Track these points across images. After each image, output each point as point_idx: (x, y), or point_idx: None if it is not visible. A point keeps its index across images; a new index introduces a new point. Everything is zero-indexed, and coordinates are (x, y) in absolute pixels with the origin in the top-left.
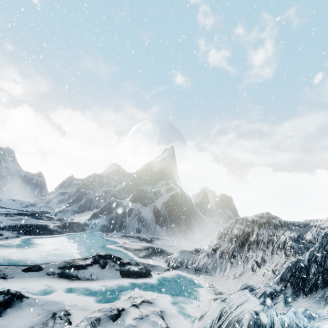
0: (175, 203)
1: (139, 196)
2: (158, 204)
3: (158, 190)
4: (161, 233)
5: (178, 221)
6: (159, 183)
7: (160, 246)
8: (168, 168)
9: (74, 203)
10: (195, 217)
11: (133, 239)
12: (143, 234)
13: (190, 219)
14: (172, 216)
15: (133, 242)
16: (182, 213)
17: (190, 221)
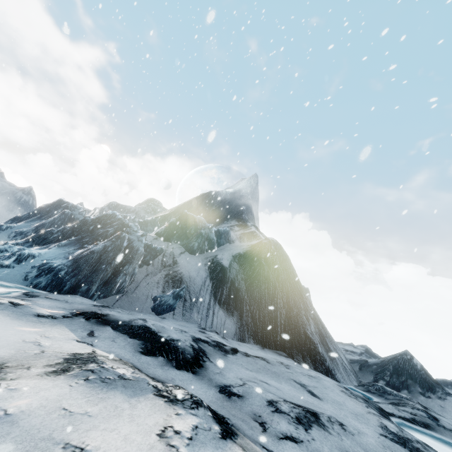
0: (262, 260)
1: (181, 229)
2: (223, 255)
3: (225, 231)
4: (223, 327)
5: (268, 302)
6: (225, 223)
7: (252, 415)
8: (245, 204)
9: (29, 219)
10: (304, 301)
11: (113, 338)
12: (170, 320)
13: (296, 303)
14: (256, 287)
15: (65, 376)
16: (279, 287)
17: (297, 308)
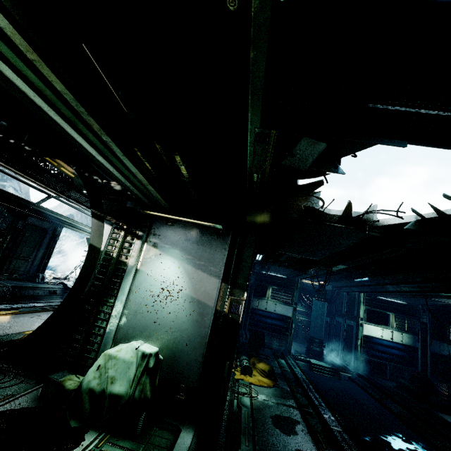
0: None
1: None
2: None
3: None
4: None
5: None
6: None
7: None
8: None
9: None
10: None
11: None
12: None
13: None
14: None
15: None
16: None
17: None
